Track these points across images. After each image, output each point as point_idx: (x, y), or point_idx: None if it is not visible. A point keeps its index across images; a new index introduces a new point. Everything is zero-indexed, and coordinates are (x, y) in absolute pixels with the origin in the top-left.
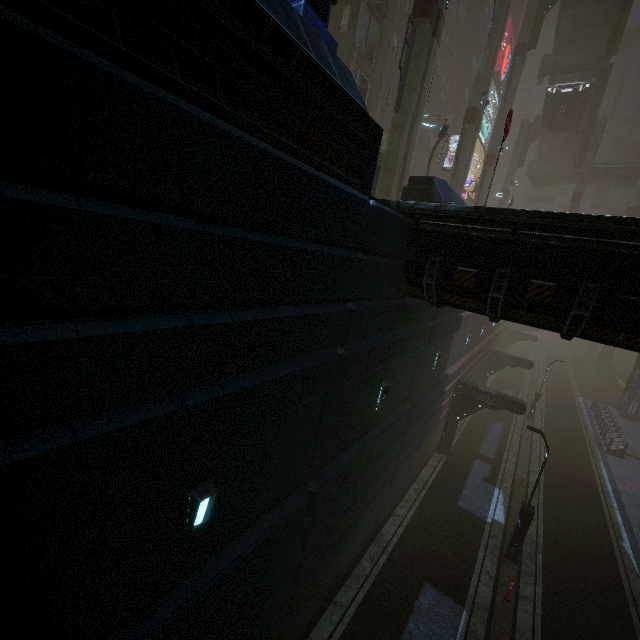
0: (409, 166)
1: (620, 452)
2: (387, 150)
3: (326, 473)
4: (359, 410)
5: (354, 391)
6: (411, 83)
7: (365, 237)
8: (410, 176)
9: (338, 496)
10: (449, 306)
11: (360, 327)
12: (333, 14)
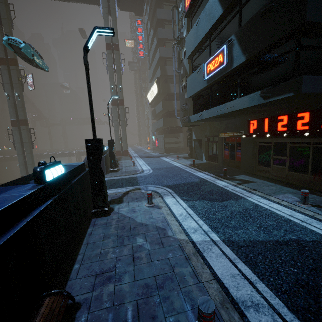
0: None
1: None
2: None
3: None
4: None
5: None
6: None
7: None
8: None
9: None
10: None
11: None
12: None
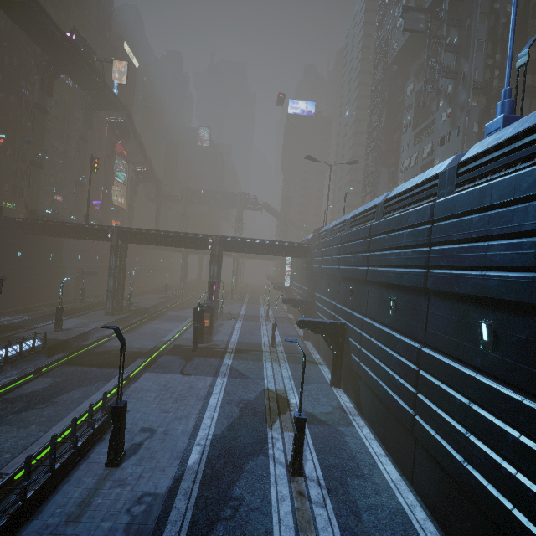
0: (40, 203)
1: (157, 293)
2: (28, 199)
3: (2, 264)
4: (11, 255)
5: (8, 250)
6: (33, 182)
7: (2, 222)
8: (30, 209)
9: (8, 272)
10: (28, 234)
11: (4, 236)
12: (3, 149)
